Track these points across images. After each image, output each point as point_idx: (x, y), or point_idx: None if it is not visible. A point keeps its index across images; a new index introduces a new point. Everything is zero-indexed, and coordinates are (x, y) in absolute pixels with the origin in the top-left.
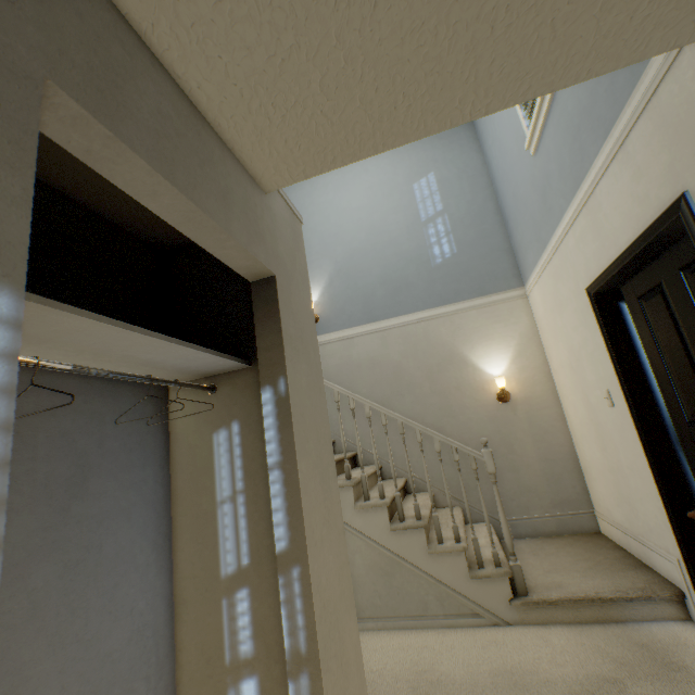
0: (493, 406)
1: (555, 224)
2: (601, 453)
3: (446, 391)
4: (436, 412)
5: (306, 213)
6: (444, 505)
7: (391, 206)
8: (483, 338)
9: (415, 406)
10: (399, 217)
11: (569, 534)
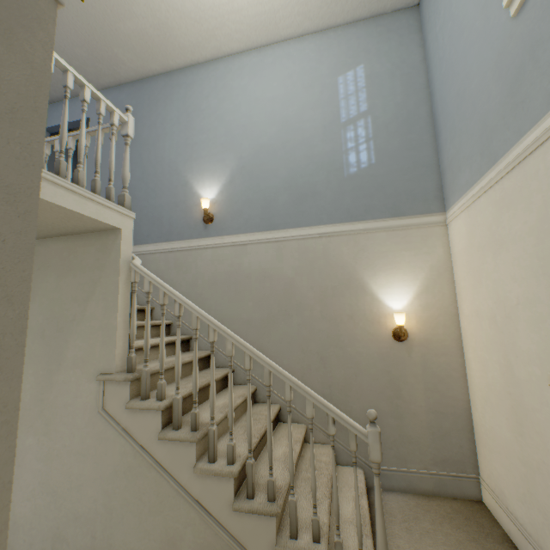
0: (387, 343)
1: (527, 124)
2: (512, 435)
3: (338, 318)
4: (323, 339)
5: (216, 98)
6: (316, 441)
7: (309, 100)
8: (389, 265)
9: (301, 330)
10: (316, 114)
11: (447, 497)
